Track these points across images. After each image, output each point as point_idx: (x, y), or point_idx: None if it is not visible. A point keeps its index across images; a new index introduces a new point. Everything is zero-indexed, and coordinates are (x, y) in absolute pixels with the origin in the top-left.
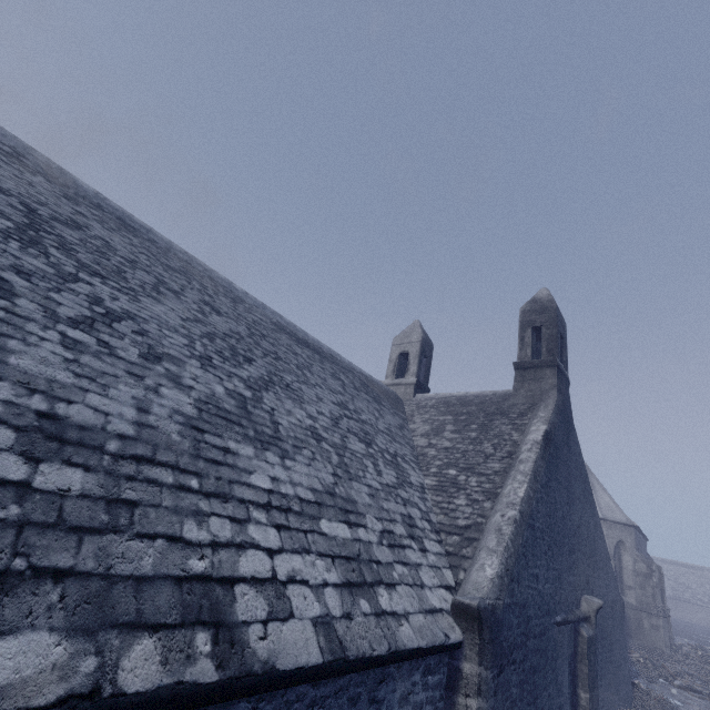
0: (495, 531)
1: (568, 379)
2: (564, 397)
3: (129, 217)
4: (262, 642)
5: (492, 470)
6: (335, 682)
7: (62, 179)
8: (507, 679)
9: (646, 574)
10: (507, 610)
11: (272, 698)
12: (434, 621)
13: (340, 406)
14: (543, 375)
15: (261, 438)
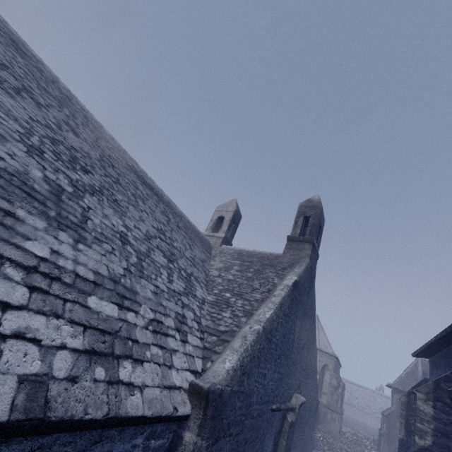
0: (242, 337)
1: (318, 254)
2: (312, 264)
3: (23, 44)
4: None
5: (254, 298)
6: (35, 440)
7: None
8: (220, 448)
9: (336, 386)
10: (234, 395)
11: None
12: (168, 396)
13: (158, 230)
14: (303, 247)
15: (61, 221)
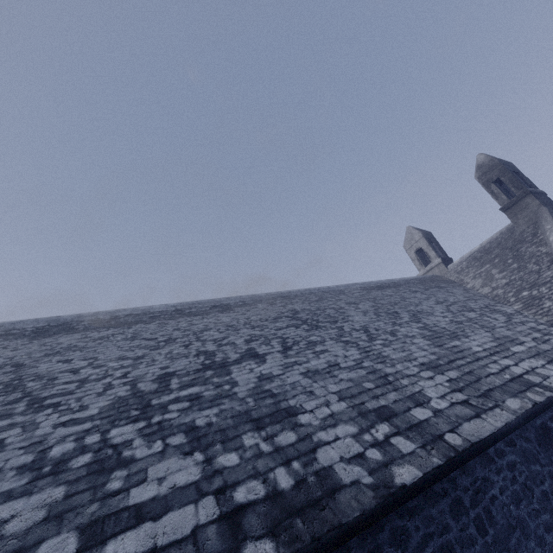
0: None
1: (543, 193)
2: (550, 206)
3: (281, 293)
4: (551, 384)
5: (549, 277)
6: None
7: (257, 299)
8: None
9: None
10: None
11: None
12: None
13: (439, 304)
14: (525, 204)
15: (452, 336)
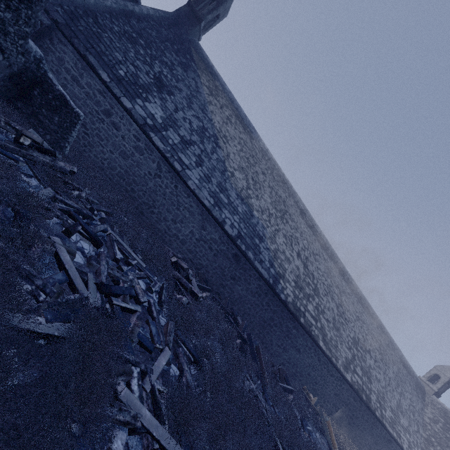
0: None
1: None
2: None
3: (382, 325)
4: (403, 445)
5: None
6: None
7: (376, 318)
8: None
9: None
10: None
11: (399, 449)
12: None
13: (410, 400)
14: None
15: (401, 411)
